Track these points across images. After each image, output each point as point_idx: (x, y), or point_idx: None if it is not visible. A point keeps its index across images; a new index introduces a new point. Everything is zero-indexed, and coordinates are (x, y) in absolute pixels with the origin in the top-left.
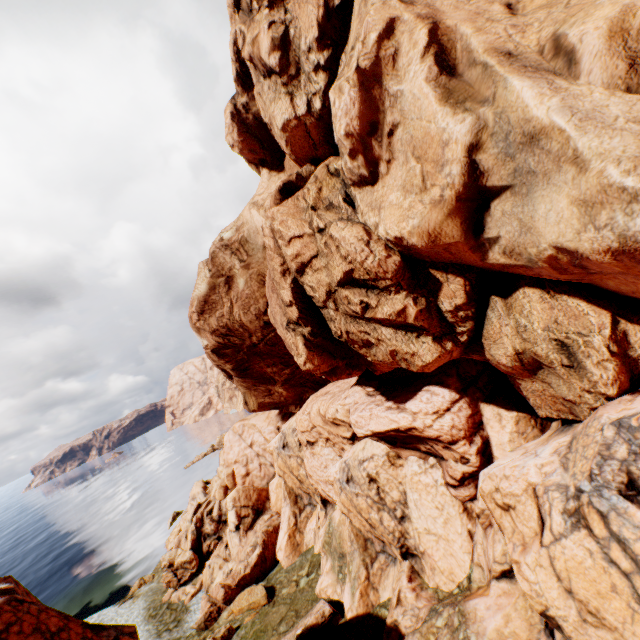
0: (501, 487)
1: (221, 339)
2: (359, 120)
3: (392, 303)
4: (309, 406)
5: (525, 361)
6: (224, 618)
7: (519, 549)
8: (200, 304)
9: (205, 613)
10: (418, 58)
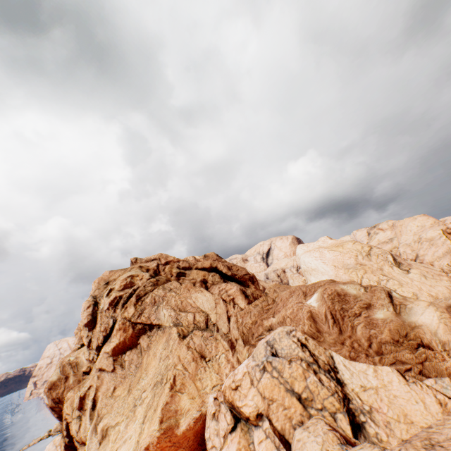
0: None
1: (55, 403)
2: (78, 406)
3: (82, 448)
4: None
5: None
6: None
7: None
8: (51, 384)
9: None
10: (91, 399)
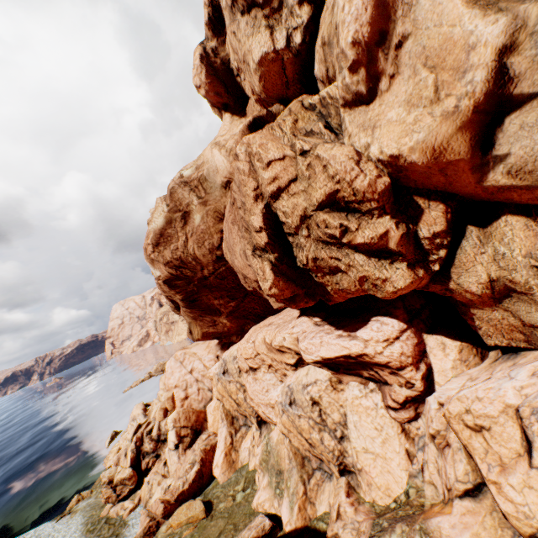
0: (473, 409)
1: (174, 271)
2: (370, 26)
3: (374, 227)
4: (254, 335)
5: (496, 289)
6: (163, 532)
7: (496, 470)
8: (156, 237)
9: (144, 528)
10: None
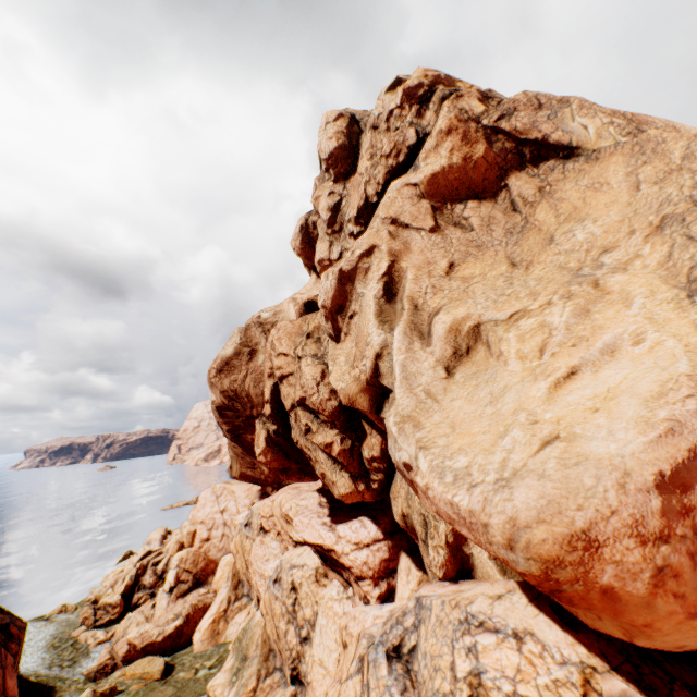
0: (349, 625)
1: (227, 400)
2: (332, 301)
3: (326, 435)
4: (277, 493)
5: (409, 524)
6: (115, 677)
7: (334, 684)
8: (222, 363)
9: (100, 663)
10: (377, 279)
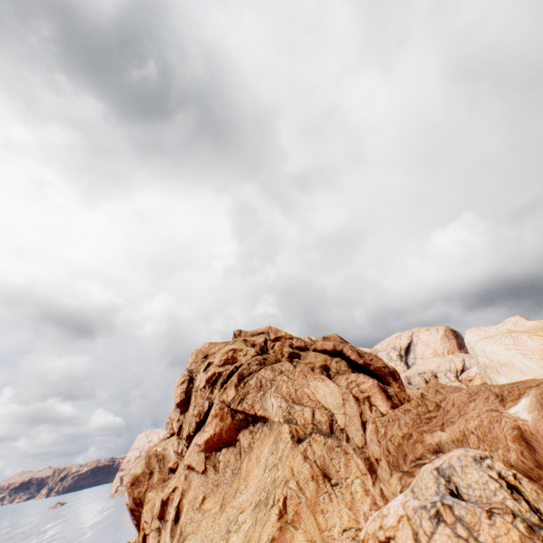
0: None
1: (135, 505)
2: (159, 513)
3: None
4: None
5: None
6: None
7: None
8: (134, 478)
9: None
10: (174, 507)
